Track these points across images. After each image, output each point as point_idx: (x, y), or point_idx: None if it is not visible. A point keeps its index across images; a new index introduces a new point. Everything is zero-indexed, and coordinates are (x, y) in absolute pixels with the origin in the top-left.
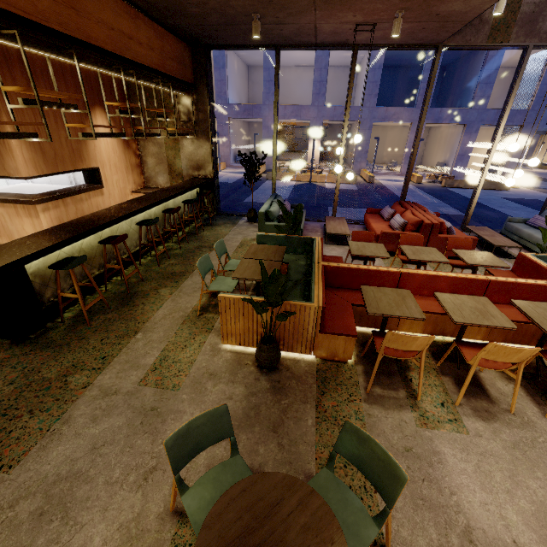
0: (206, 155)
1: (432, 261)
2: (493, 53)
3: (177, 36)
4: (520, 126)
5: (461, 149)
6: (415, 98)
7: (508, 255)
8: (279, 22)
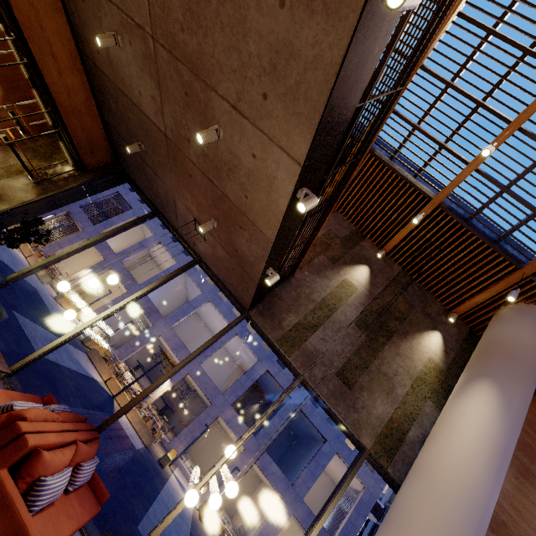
0: (19, 199)
1: None
2: (325, 450)
3: (107, 135)
4: None
5: (266, 526)
6: None
7: None
8: (156, 172)
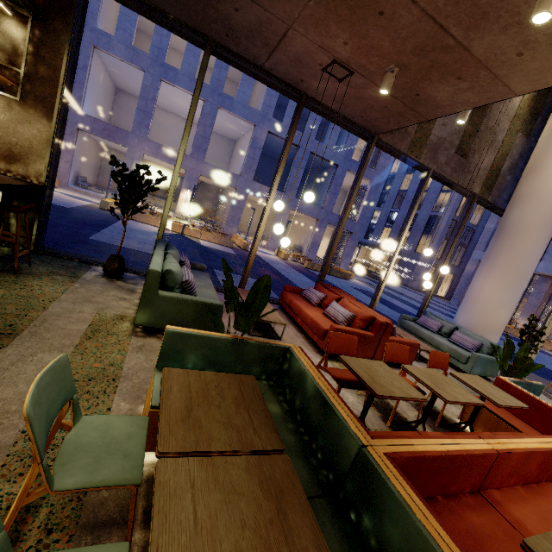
0: (36, 141)
1: (469, 402)
2: (339, 174)
3: None
4: (351, 232)
5: (314, 238)
6: (279, 187)
7: (423, 358)
8: None
